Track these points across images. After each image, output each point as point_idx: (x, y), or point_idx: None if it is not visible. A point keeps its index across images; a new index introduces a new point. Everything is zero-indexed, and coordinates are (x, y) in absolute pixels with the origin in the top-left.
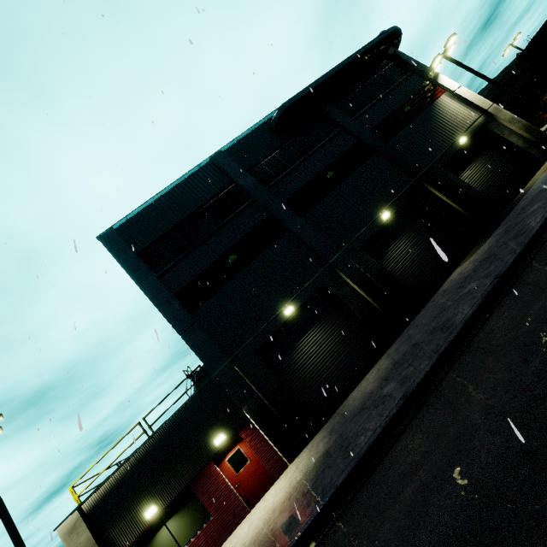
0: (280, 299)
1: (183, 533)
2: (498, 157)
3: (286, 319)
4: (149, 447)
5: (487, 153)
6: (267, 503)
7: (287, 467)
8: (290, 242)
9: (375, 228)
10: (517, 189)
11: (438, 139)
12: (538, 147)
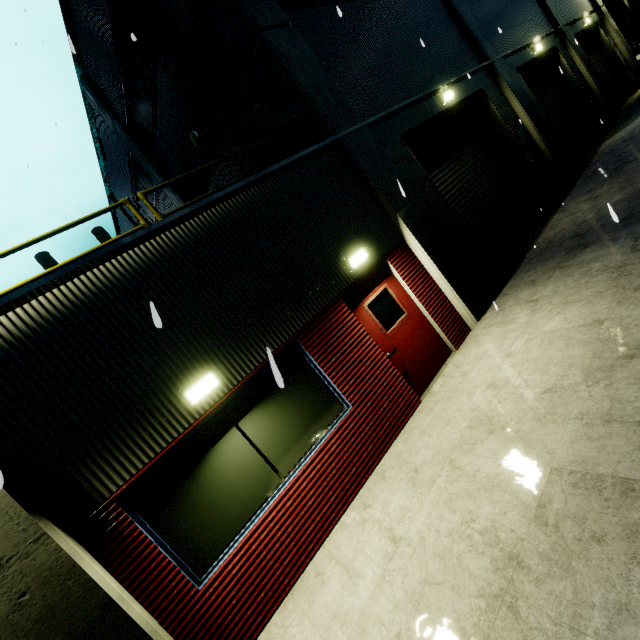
0: (431, 76)
1: (283, 445)
2: (605, 64)
3: (442, 109)
4: (184, 240)
5: (597, 54)
6: (509, 350)
7: (467, 331)
8: (435, 5)
9: (528, 57)
10: (620, 102)
11: (568, 6)
12: (632, 72)
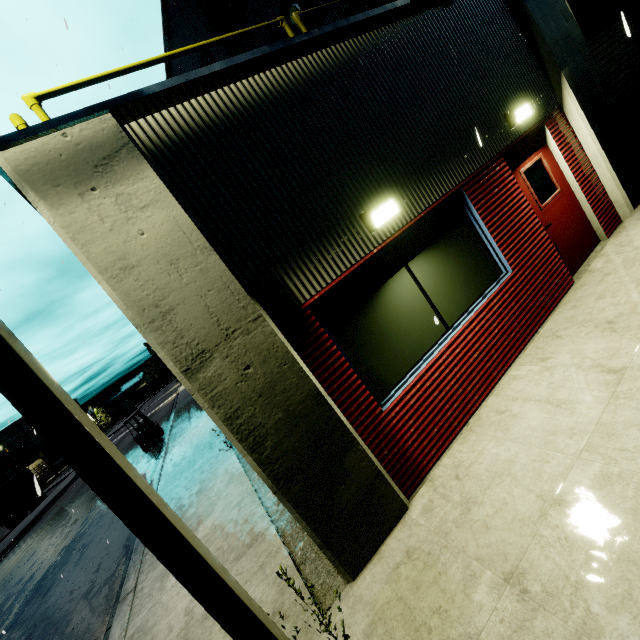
0: None
1: (447, 296)
2: None
3: None
4: (357, 56)
5: None
6: None
7: (618, 220)
8: None
9: None
10: None
11: None
12: None
